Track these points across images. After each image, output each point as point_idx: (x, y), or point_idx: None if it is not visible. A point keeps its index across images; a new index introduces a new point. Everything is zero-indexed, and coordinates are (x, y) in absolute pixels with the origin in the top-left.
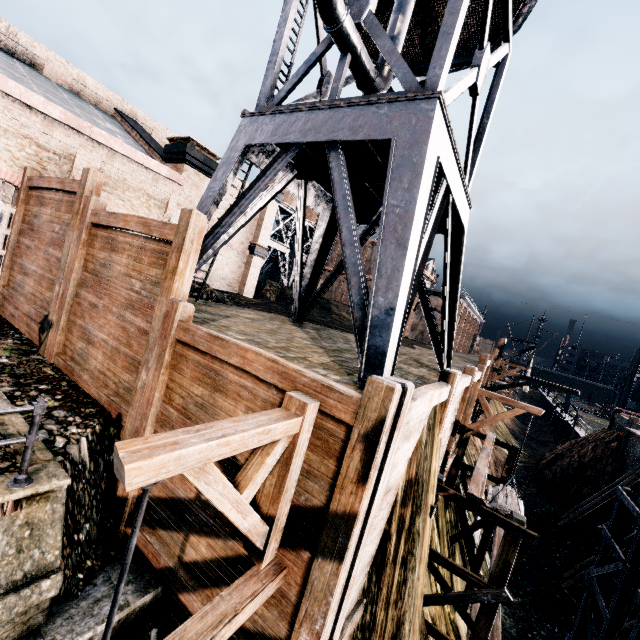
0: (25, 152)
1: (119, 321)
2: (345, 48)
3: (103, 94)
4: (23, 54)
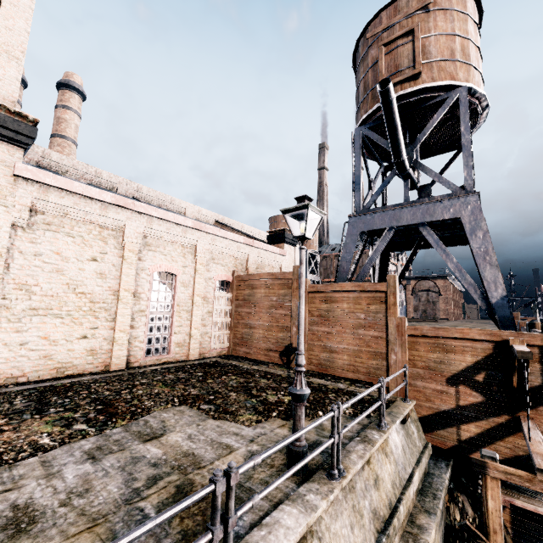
0: (231, 263)
1: (354, 336)
2: (407, 178)
3: (209, 215)
4: (177, 209)
